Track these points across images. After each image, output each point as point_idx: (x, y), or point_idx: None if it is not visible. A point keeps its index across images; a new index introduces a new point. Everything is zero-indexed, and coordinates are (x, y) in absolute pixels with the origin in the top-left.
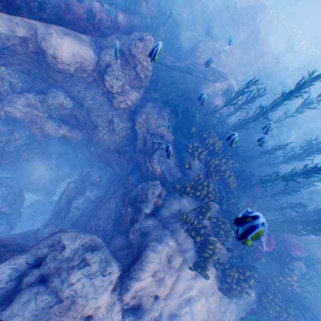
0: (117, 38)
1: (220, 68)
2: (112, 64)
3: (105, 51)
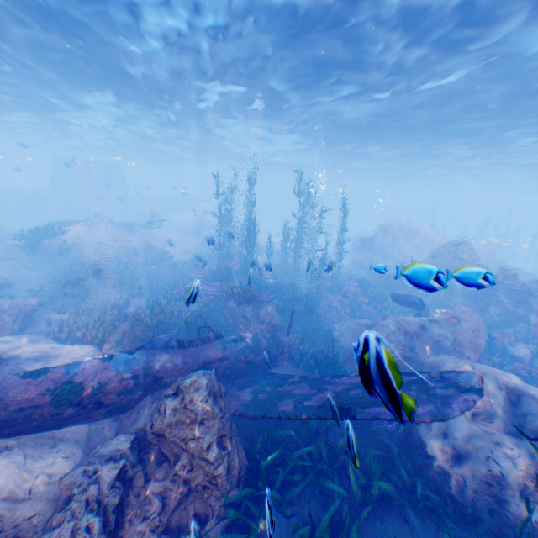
0: (155, 398)
1: (444, 358)
2: (75, 494)
3: (95, 449)
